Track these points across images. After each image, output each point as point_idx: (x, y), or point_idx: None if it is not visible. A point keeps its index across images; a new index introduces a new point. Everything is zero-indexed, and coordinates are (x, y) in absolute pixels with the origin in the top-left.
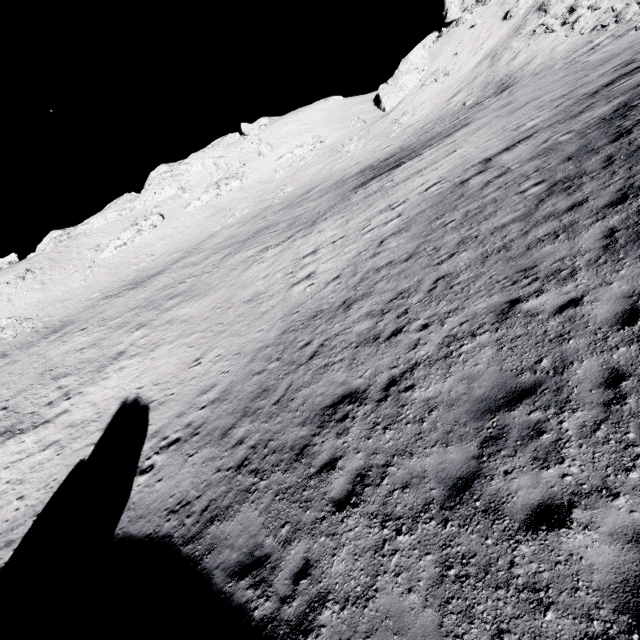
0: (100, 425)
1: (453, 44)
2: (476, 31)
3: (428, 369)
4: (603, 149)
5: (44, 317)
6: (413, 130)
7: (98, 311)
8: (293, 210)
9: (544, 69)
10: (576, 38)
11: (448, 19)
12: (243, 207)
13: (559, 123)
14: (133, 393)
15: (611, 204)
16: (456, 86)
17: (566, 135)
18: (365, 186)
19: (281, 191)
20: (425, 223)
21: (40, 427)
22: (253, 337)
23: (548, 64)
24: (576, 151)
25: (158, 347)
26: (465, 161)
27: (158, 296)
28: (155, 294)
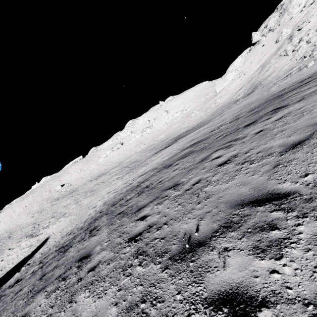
0: (38, 244)
1: (253, 55)
2: (263, 48)
3: (17, 283)
4: (109, 208)
5: (74, 185)
6: (215, 109)
7: (82, 188)
8: (147, 154)
9: (267, 84)
10: (293, 62)
11: (253, 41)
12: (146, 143)
13: (152, 170)
14: (51, 234)
15: (65, 246)
16: (243, 83)
17: (137, 183)
18: (153, 155)
19: (160, 137)
20: (104, 204)
21: (35, 237)
22: (69, 229)
23: (272, 80)
24: (118, 200)
25: (69, 216)
26: (145, 170)
27: (91, 188)
28: (92, 187)
